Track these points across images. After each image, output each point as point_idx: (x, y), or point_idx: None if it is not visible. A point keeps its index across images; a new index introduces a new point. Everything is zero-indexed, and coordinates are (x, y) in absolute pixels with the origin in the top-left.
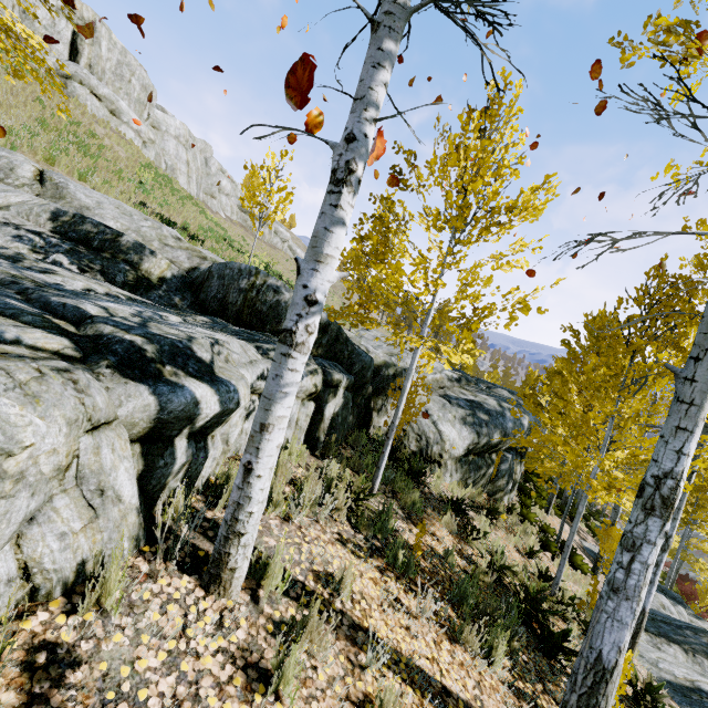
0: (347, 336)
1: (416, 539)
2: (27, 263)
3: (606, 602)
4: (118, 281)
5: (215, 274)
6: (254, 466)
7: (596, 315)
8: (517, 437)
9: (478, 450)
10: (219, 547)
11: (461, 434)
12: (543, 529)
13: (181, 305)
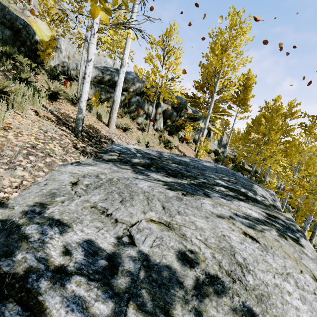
0: (0, 2)
1: None
2: None
3: None
4: None
5: None
6: None
7: None
8: (137, 84)
9: (107, 83)
10: None
11: None
12: (160, 134)
13: None
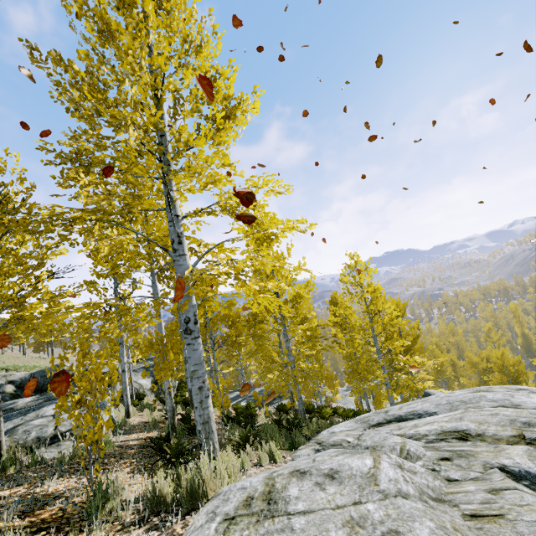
0: None
1: (154, 404)
2: (4, 405)
3: (187, 380)
4: (7, 399)
5: (38, 377)
6: (128, 393)
7: (170, 326)
8: None
9: (155, 382)
10: (127, 410)
11: (147, 380)
12: None
13: (33, 394)
